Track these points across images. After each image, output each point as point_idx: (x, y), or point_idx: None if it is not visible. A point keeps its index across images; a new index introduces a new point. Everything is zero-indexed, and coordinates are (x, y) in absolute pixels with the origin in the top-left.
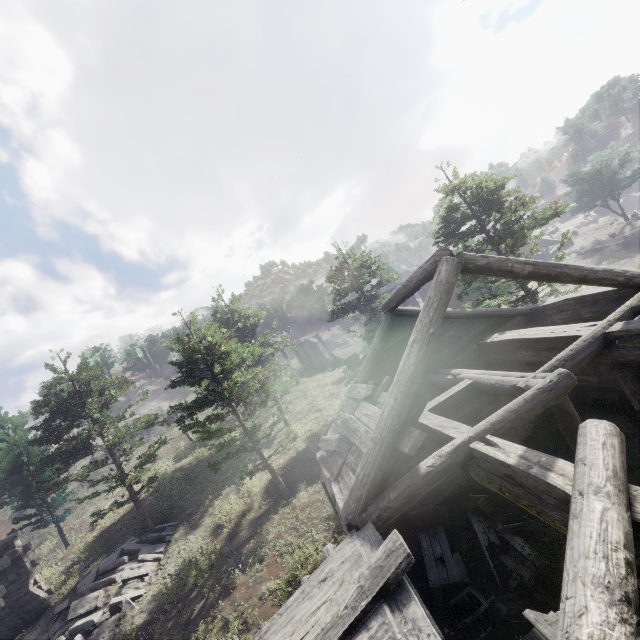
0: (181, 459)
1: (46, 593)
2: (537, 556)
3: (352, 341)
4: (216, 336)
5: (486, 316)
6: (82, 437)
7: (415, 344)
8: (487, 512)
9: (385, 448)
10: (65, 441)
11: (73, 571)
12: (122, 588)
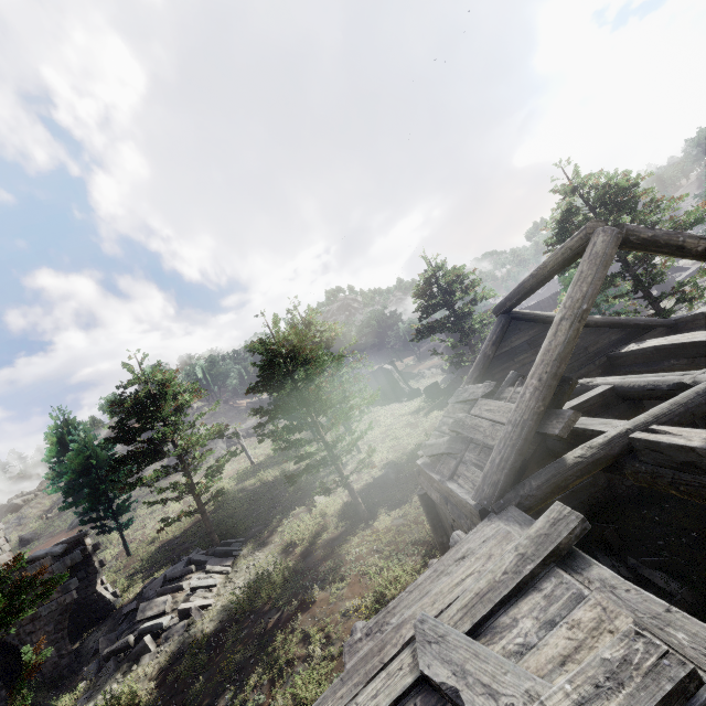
0: (243, 481)
1: (112, 595)
2: (690, 589)
3: (429, 373)
4: (301, 339)
5: (619, 325)
6: (157, 438)
7: (564, 321)
8: (615, 545)
9: (527, 431)
10: (139, 442)
11: (136, 579)
12: (190, 596)
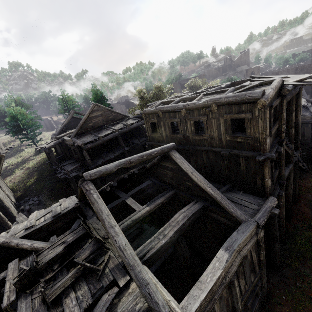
0: None
1: None
2: None
3: None
4: (24, 111)
5: None
6: None
7: (67, 120)
8: None
9: (61, 130)
10: None
11: None
12: None
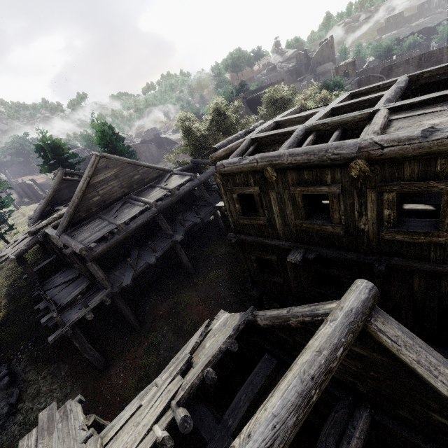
0: None
1: None
2: None
3: None
4: None
5: None
6: None
7: (51, 189)
8: None
9: (42, 210)
10: None
11: None
12: None
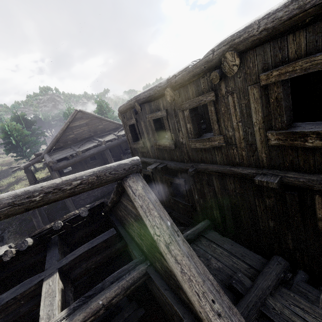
0: None
1: None
2: None
3: None
4: (18, 126)
5: None
6: None
7: None
8: None
9: None
10: None
11: None
12: None
